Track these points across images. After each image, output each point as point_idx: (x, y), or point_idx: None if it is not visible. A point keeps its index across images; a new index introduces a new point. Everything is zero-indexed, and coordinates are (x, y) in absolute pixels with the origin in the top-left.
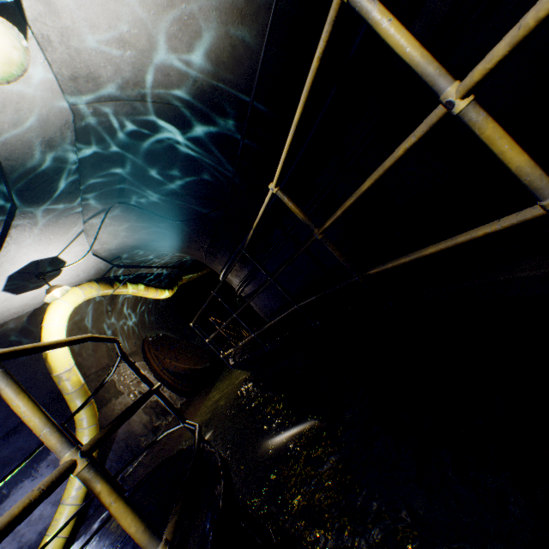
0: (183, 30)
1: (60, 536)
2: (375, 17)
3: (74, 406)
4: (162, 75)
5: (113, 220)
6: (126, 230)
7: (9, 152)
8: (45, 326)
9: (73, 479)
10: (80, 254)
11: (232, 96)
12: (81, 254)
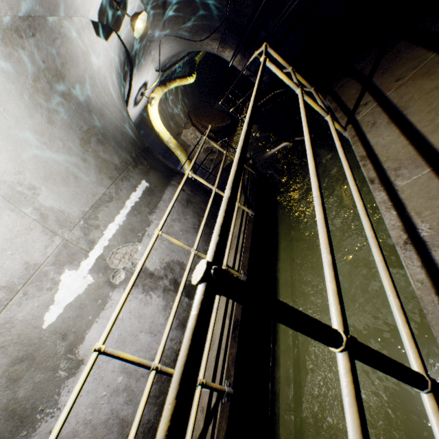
0: None
1: None
2: (272, 55)
3: (177, 154)
4: None
5: (162, 48)
6: (168, 50)
7: (130, 45)
8: (152, 120)
9: None
10: (151, 75)
11: None
12: (152, 75)
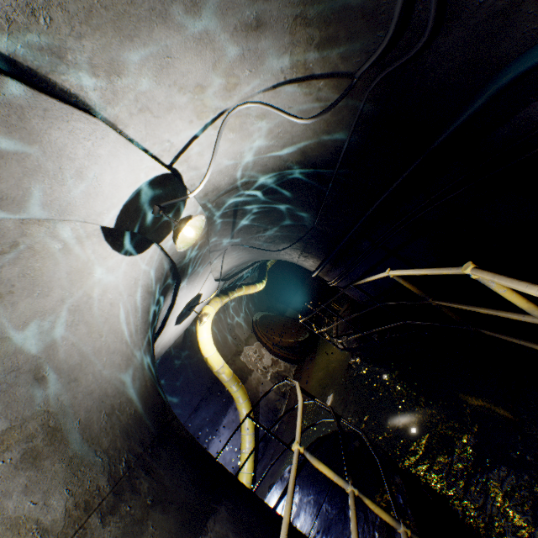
0: (278, 141)
1: (248, 472)
2: (493, 288)
3: (231, 389)
4: (261, 167)
5: (226, 257)
6: (234, 259)
7: (178, 256)
8: (200, 339)
9: (244, 437)
10: (208, 285)
11: (316, 163)
12: (209, 285)
